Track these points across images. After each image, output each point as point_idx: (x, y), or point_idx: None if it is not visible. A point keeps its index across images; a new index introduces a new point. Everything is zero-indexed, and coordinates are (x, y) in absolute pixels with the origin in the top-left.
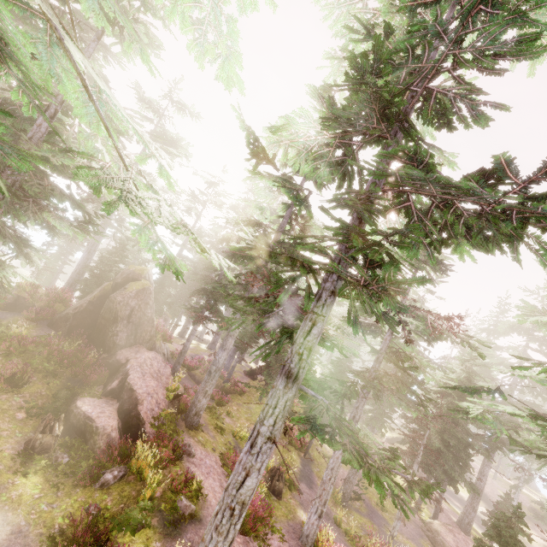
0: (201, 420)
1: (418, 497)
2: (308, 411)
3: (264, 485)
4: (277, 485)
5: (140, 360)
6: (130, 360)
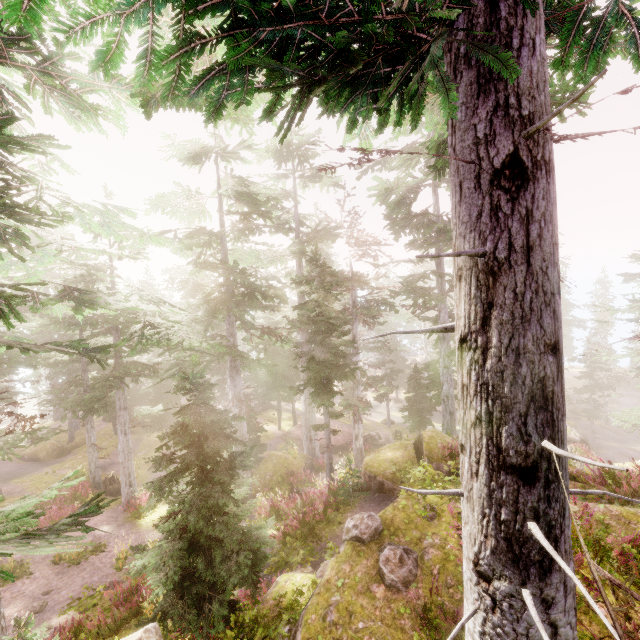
0: (16, 490)
1: (290, 418)
2: (142, 418)
3: (90, 496)
4: (111, 488)
5: None
6: None
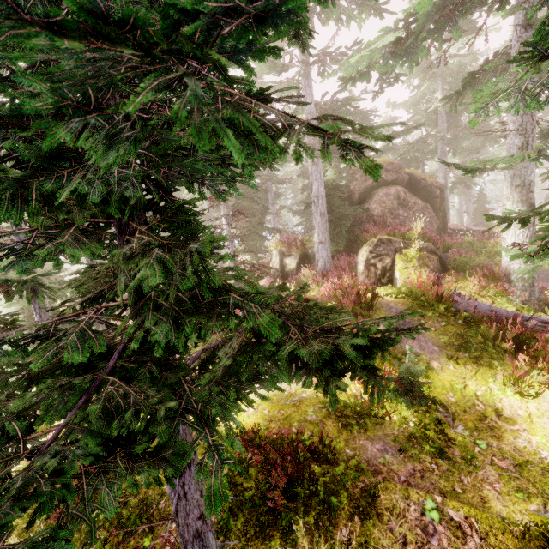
0: None
1: None
2: None
3: None
4: None
5: (450, 224)
6: (452, 228)
